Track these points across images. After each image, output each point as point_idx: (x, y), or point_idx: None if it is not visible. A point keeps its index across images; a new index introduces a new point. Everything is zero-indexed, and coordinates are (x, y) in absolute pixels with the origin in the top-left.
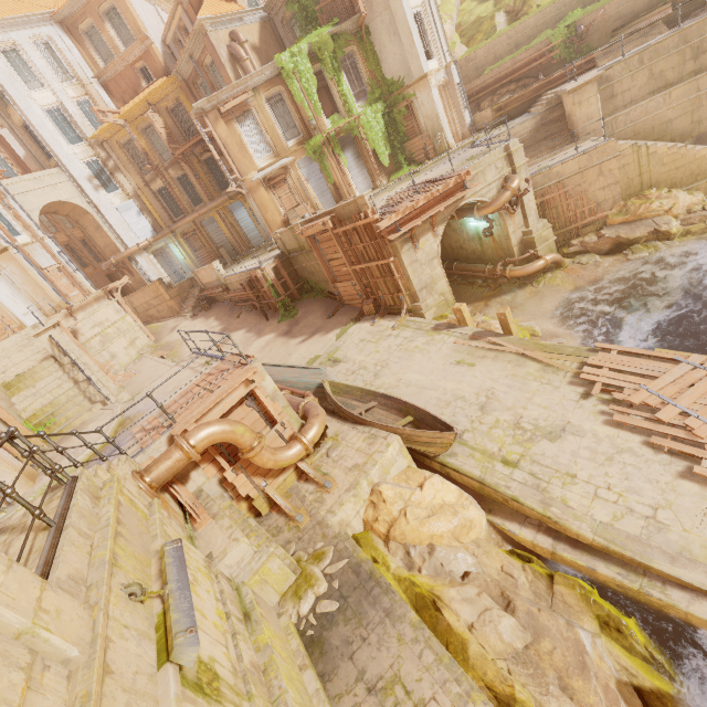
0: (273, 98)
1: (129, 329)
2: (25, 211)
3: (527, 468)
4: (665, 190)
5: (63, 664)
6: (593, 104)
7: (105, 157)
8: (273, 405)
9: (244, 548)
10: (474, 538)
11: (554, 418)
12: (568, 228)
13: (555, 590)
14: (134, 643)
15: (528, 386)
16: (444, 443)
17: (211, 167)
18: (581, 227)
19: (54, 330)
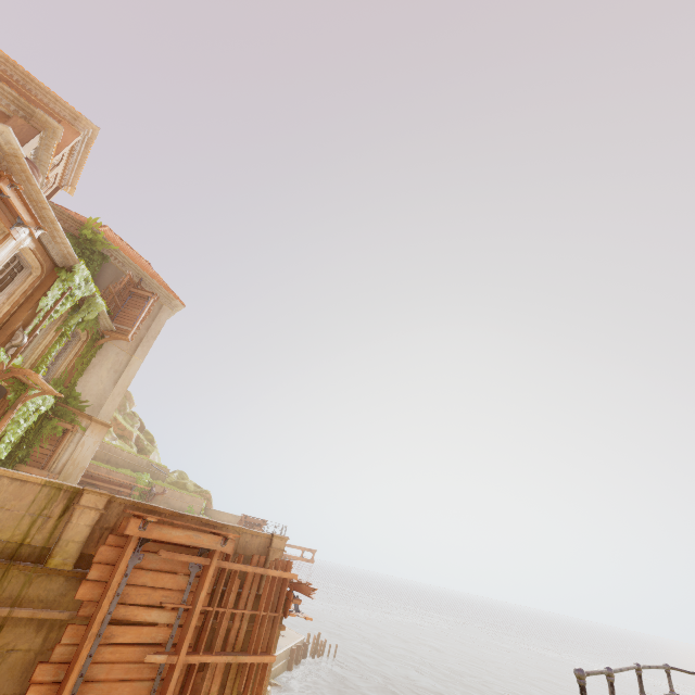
0: (16, 258)
1: None
2: None
3: None
4: None
5: None
6: None
7: None
8: None
9: None
10: None
11: None
12: None
13: None
14: None
15: None
16: None
17: None
18: None
19: None
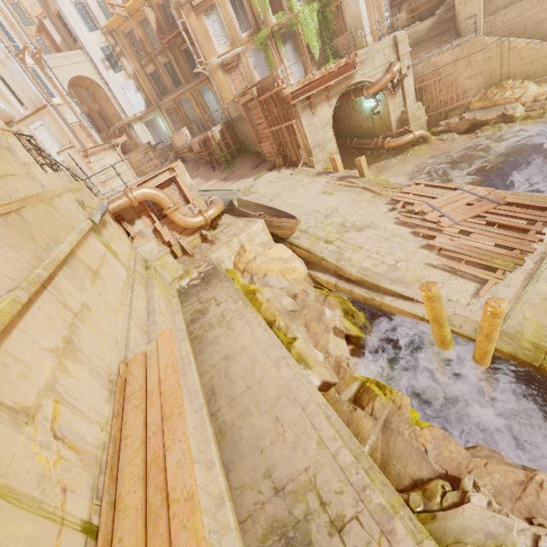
0: None
1: (125, 174)
2: (59, 80)
3: (337, 244)
4: (519, 81)
5: (42, 186)
6: (476, 4)
7: (114, 44)
8: (189, 193)
9: (153, 246)
10: (295, 278)
11: (366, 221)
12: (438, 111)
13: (327, 299)
14: (75, 209)
15: (360, 205)
16: (290, 227)
17: (189, 56)
18: (449, 110)
19: (71, 151)
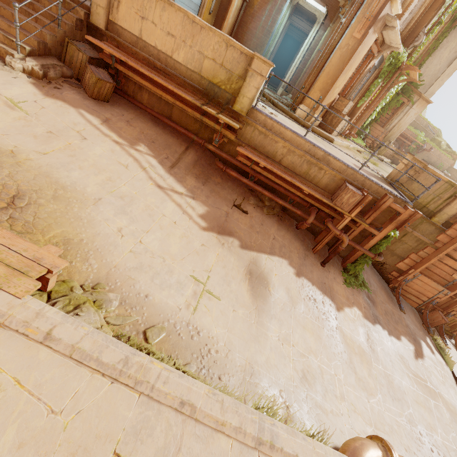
0: None
1: None
2: None
3: None
4: None
5: None
6: None
7: None
8: None
9: None
10: None
11: None
12: None
13: None
14: None
15: None
16: None
17: None
18: None
19: None
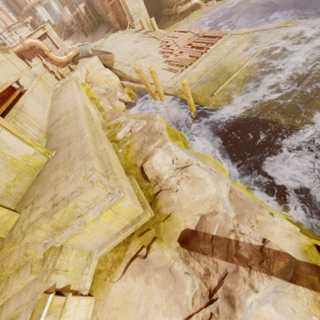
0: None
1: None
2: None
3: (132, 66)
4: None
5: None
6: None
7: None
8: (58, 43)
9: (39, 68)
10: (113, 84)
11: (147, 53)
12: None
13: (123, 90)
14: None
15: (148, 46)
16: (110, 59)
17: None
18: None
19: None
